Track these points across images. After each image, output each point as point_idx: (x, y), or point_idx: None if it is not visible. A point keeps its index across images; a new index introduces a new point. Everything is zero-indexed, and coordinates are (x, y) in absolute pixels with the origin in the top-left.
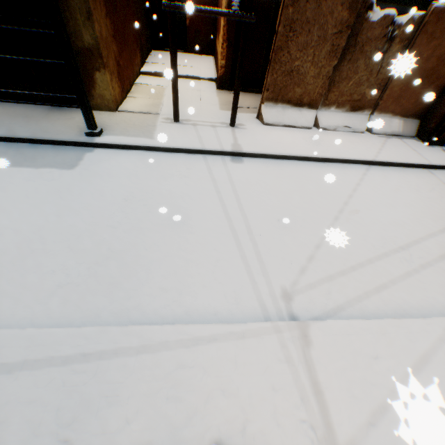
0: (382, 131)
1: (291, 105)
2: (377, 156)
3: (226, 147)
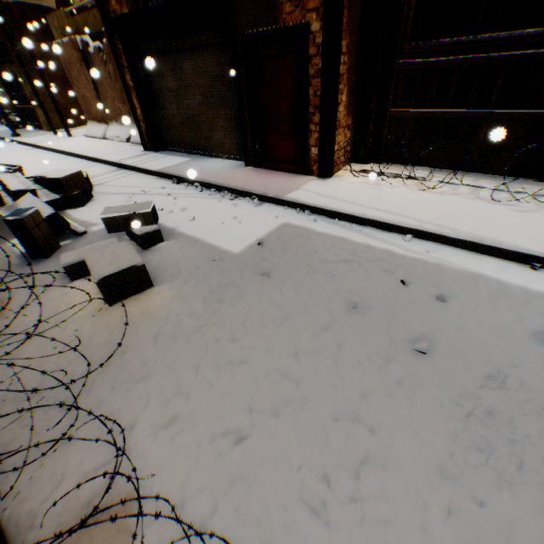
0: (135, 140)
1: (98, 122)
2: (84, 151)
3: (36, 142)
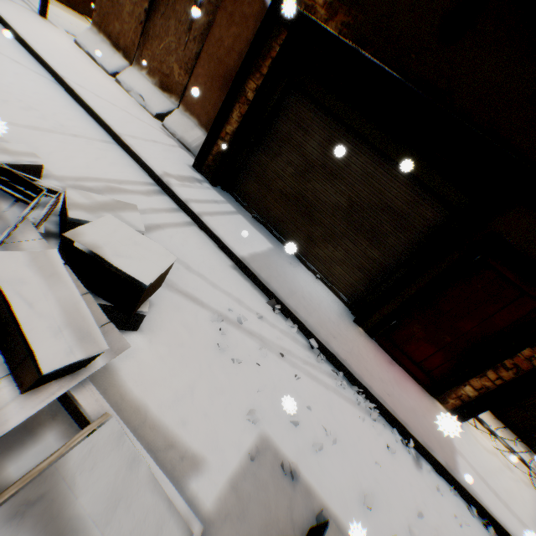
0: (172, 129)
1: (112, 44)
2: (84, 88)
3: None
